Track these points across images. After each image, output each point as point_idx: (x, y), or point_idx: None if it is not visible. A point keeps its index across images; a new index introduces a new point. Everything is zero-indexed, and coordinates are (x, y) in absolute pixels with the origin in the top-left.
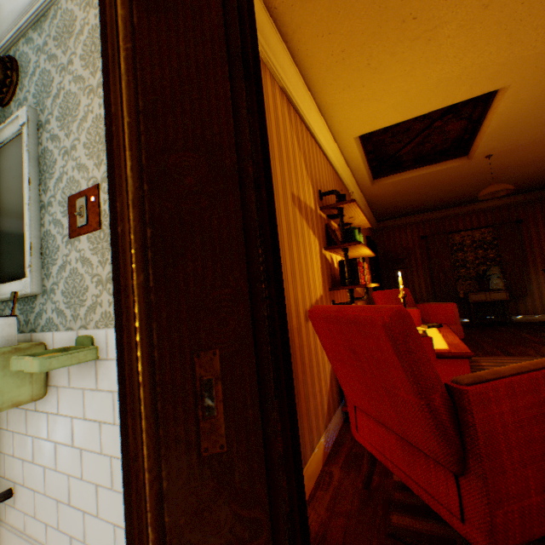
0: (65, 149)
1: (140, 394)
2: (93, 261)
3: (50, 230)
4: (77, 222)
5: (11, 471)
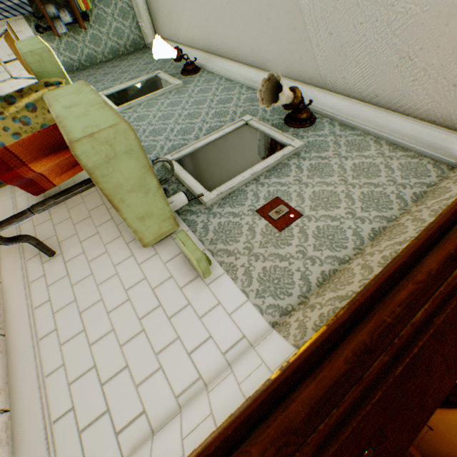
0: (300, 178)
1: (333, 407)
2: (256, 236)
3: (248, 192)
4: (270, 212)
5: (68, 245)
